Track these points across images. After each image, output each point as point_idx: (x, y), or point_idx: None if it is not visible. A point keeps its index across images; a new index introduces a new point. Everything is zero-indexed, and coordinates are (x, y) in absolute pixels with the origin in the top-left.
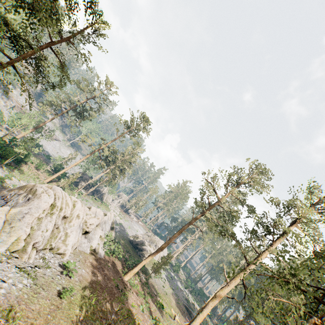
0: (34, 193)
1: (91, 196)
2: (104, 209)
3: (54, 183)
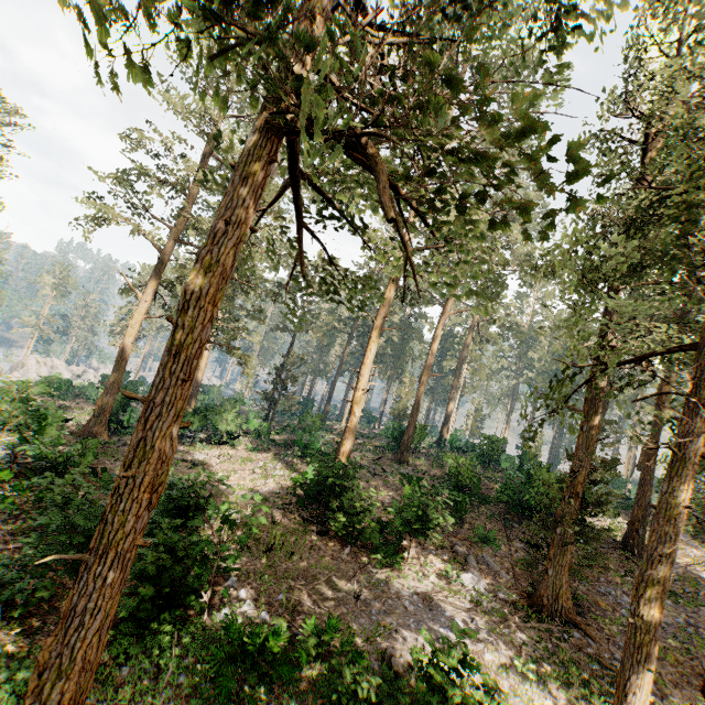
0: (23, 363)
1: None
2: None
3: None
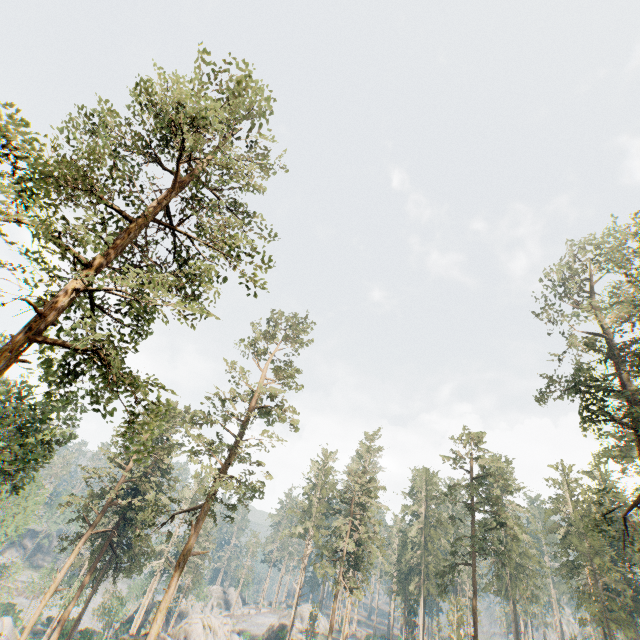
0: (185, 630)
1: None
2: None
3: None
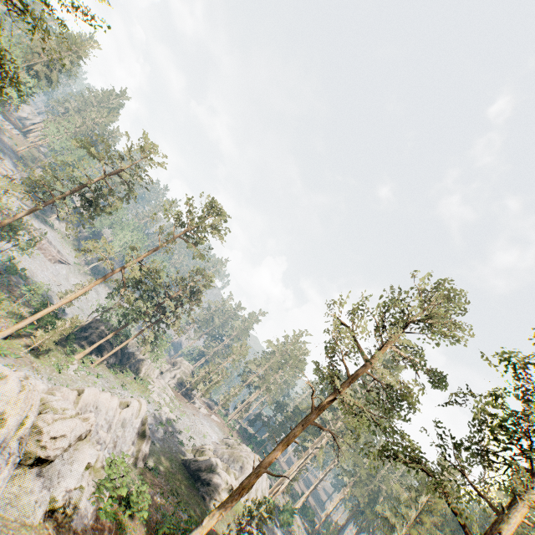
0: None
1: (113, 366)
2: (138, 393)
3: (26, 340)
